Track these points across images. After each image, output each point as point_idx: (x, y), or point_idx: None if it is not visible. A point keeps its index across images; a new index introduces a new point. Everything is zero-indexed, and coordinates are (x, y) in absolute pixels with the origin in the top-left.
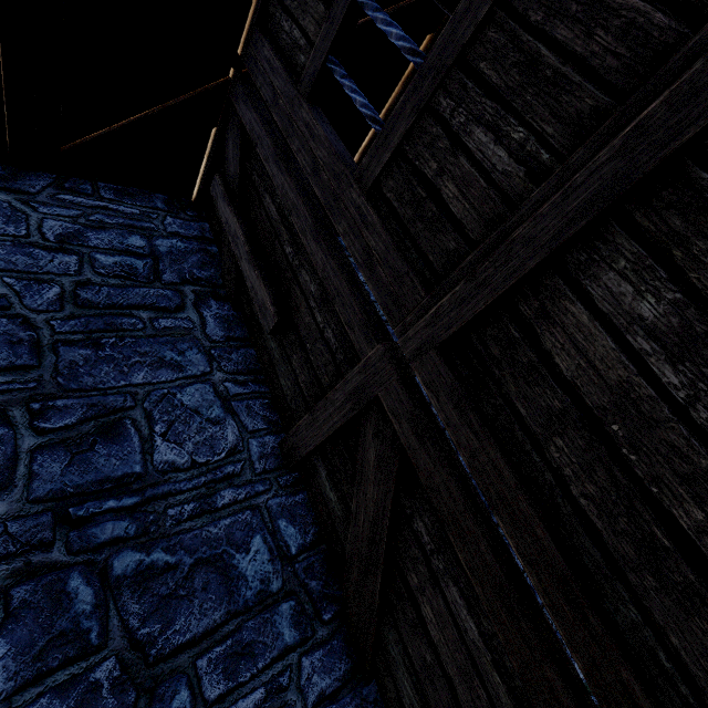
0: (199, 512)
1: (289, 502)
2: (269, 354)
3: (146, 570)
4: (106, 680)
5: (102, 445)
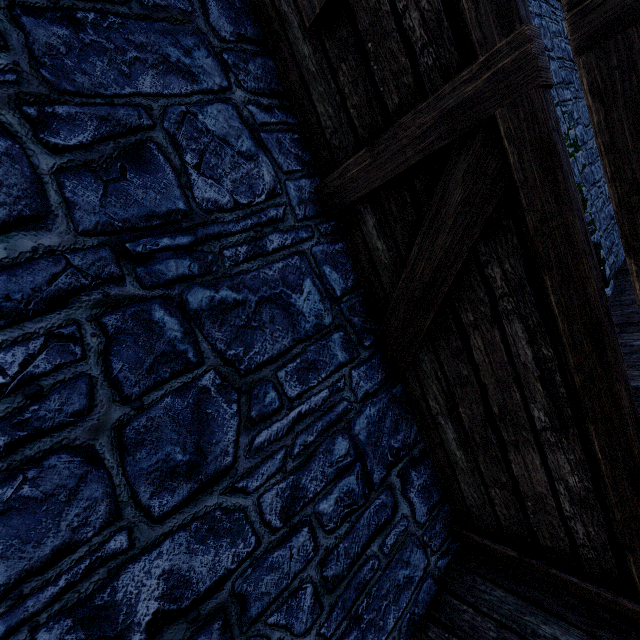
0: (253, 255)
1: (330, 250)
2: (298, 66)
3: (219, 305)
4: (212, 386)
5: (133, 174)
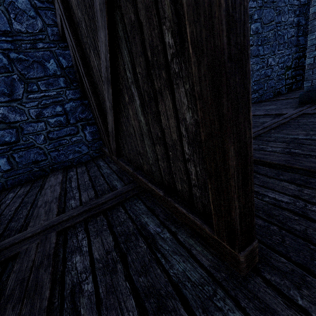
0: (32, 48)
1: (63, 53)
2: None
3: (19, 59)
4: (16, 79)
5: None
